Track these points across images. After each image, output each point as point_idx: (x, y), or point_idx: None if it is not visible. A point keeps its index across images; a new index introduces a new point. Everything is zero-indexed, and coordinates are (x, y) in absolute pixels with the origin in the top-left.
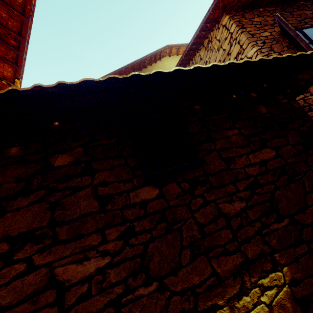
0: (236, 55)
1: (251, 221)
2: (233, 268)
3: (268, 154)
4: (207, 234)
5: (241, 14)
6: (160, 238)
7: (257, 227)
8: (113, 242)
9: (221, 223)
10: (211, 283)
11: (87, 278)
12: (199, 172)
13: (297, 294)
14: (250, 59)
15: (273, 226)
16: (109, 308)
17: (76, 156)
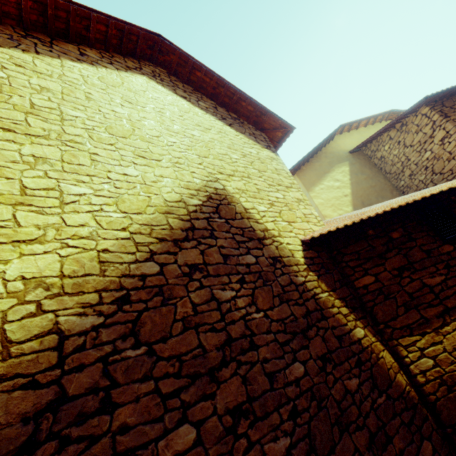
0: (441, 138)
1: None
2: None
3: None
4: None
5: (441, 103)
6: None
7: None
8: (442, 270)
9: None
10: None
11: (438, 283)
12: None
13: None
14: None
15: None
16: (455, 294)
17: (401, 233)
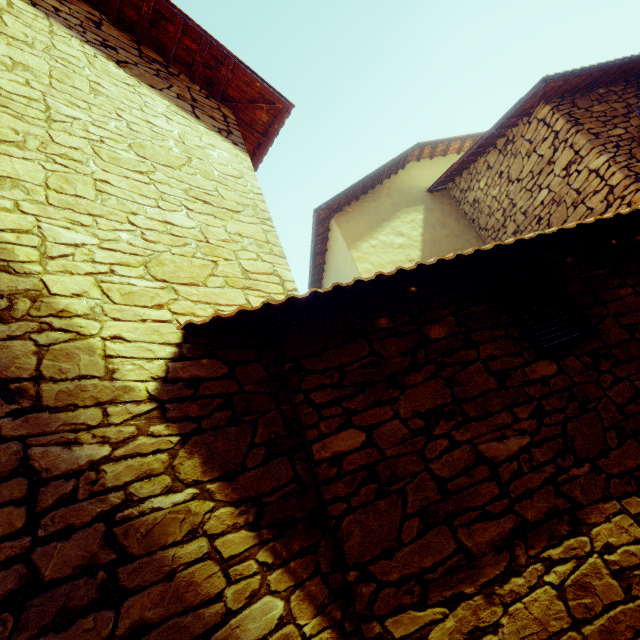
0: (566, 164)
1: None
2: None
3: None
4: (629, 416)
5: (570, 101)
6: (576, 418)
7: None
8: (526, 421)
9: None
10: None
11: (513, 456)
12: (597, 343)
13: None
14: None
15: None
16: (547, 486)
17: (450, 327)
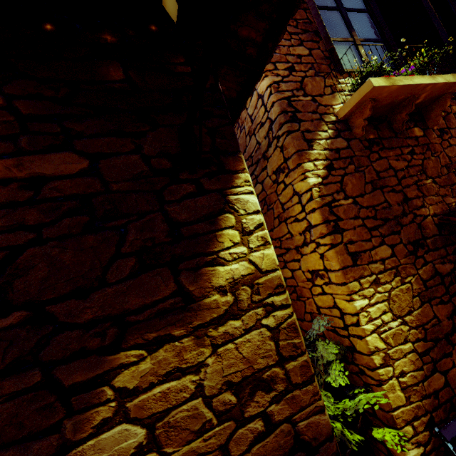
0: None
1: None
2: None
3: (64, 164)
4: None
5: None
6: None
7: None
8: None
9: None
10: None
11: None
12: None
13: None
14: None
15: None
16: None
17: None
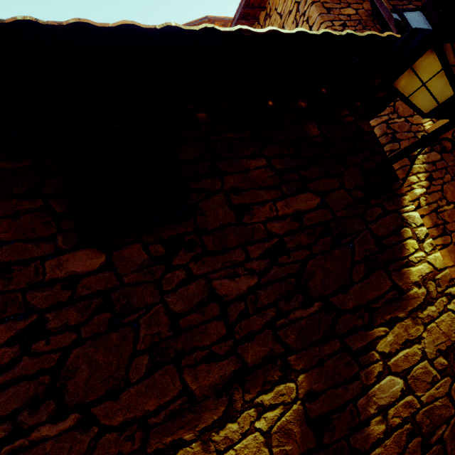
0: None
1: (261, 307)
2: (219, 382)
3: (308, 202)
4: (184, 330)
5: None
6: (96, 339)
7: (269, 316)
8: None
9: (212, 311)
10: (177, 407)
11: None
12: (186, 227)
13: (312, 412)
14: (280, 29)
15: (295, 314)
16: None
17: None
